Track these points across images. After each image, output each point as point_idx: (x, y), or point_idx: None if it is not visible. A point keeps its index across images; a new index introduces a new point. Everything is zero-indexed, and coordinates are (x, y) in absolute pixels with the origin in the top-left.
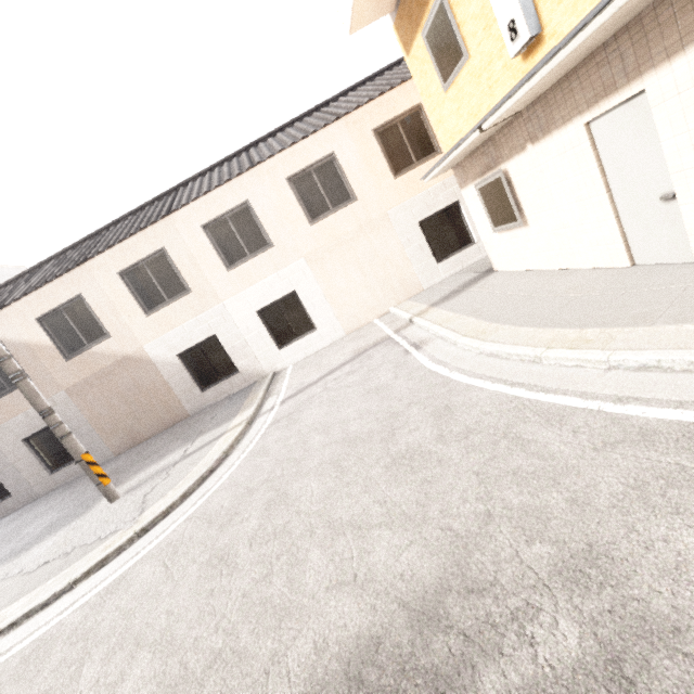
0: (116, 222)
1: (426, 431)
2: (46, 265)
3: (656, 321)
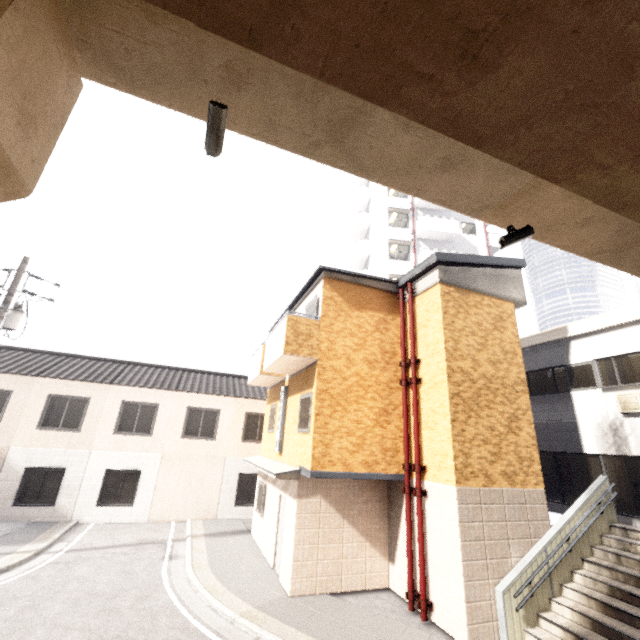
0: (77, 357)
1: (129, 602)
2: (7, 350)
3: (239, 595)
